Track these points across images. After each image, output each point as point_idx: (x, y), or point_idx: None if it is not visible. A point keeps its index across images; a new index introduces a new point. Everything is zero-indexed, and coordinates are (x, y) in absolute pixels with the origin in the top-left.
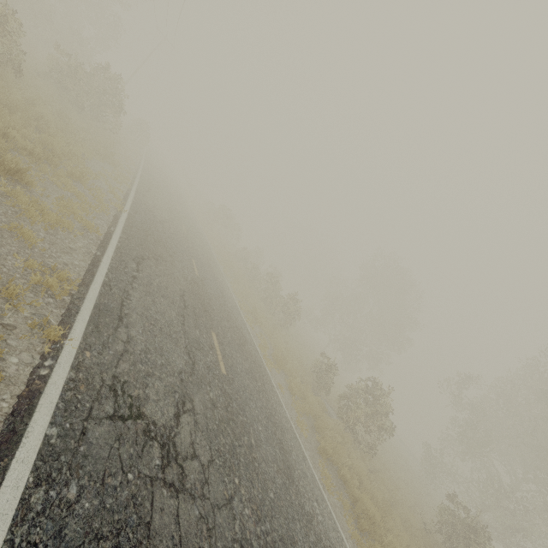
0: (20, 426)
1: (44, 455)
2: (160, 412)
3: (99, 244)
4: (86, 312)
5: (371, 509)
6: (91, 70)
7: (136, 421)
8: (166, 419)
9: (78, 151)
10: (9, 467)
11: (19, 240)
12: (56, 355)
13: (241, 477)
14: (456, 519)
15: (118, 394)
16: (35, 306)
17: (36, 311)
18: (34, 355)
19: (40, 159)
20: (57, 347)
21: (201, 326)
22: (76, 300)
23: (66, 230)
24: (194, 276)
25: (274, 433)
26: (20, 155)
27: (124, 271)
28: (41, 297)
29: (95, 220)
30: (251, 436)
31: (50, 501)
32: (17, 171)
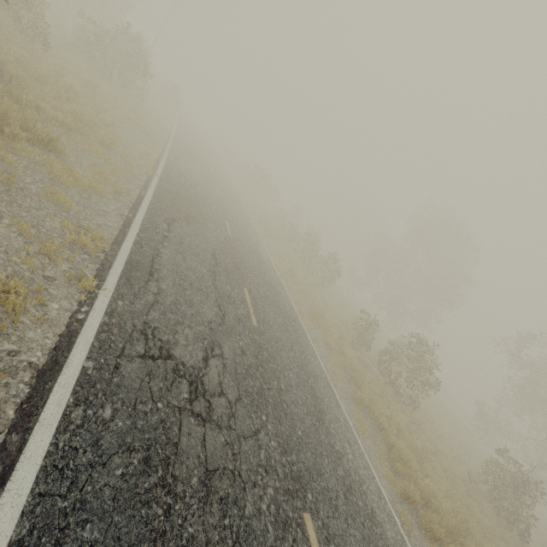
0: (61, 359)
1: (82, 383)
2: (189, 355)
3: (131, 207)
4: (118, 267)
5: (407, 455)
6: (114, 34)
7: (166, 361)
8: (195, 362)
9: (107, 119)
10: (53, 389)
11: (55, 204)
12: (92, 303)
13: (269, 415)
14: (505, 472)
15: (149, 337)
16: (72, 261)
17: (73, 265)
18: (73, 303)
19: (72, 129)
20: (92, 296)
21: (233, 282)
22: (109, 257)
23: (98, 195)
24: (227, 236)
25: (306, 381)
26: (53, 126)
27: (155, 231)
28: (77, 254)
29: (127, 185)
30: (281, 381)
31: (88, 418)
32: (50, 141)
